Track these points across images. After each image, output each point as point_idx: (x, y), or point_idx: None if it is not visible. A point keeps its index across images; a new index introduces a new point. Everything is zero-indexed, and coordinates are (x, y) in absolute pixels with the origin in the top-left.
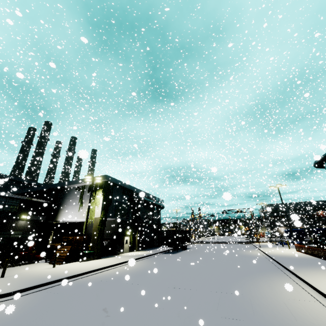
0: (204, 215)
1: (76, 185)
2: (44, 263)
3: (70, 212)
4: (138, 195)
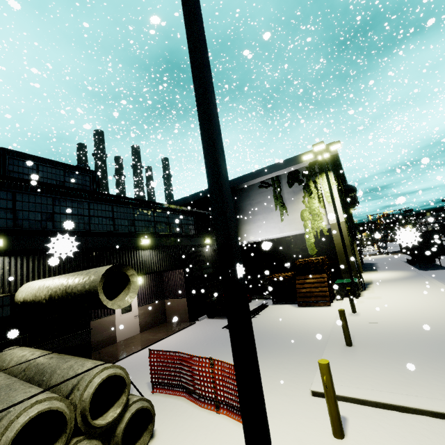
0: (392, 212)
1: (262, 178)
2: (275, 305)
3: (262, 226)
4: (348, 184)
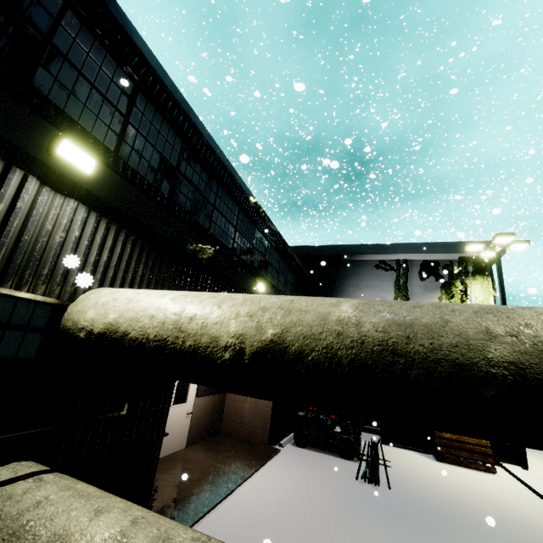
0: None
1: (386, 256)
2: (389, 447)
3: None
4: None
